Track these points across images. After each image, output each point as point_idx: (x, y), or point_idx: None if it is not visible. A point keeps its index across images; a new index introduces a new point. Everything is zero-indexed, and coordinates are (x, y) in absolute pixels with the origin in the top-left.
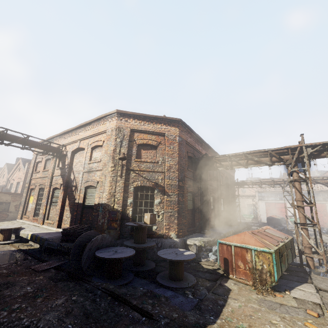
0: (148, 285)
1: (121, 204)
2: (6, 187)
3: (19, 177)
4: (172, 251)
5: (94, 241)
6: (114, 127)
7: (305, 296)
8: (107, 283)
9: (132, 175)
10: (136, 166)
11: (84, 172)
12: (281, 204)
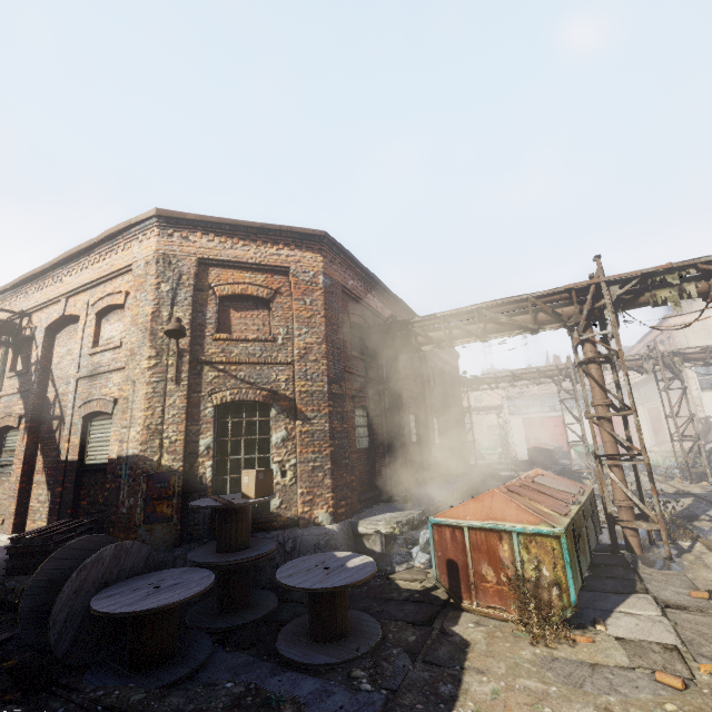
0: (252, 668)
1: (182, 453)
2: None
3: None
4: (316, 563)
5: (91, 565)
6: (152, 254)
7: (640, 630)
8: (128, 687)
9: (208, 375)
10: (217, 352)
11: (79, 380)
12: (554, 420)
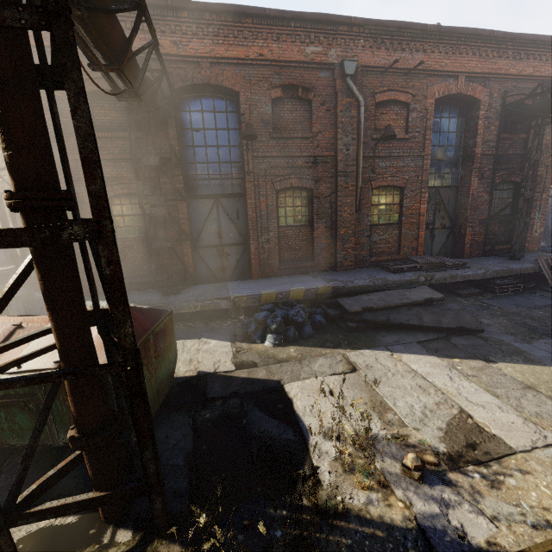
0: None
1: None
2: None
3: None
4: None
5: None
6: None
7: None
8: None
9: None
10: None
11: None
12: None
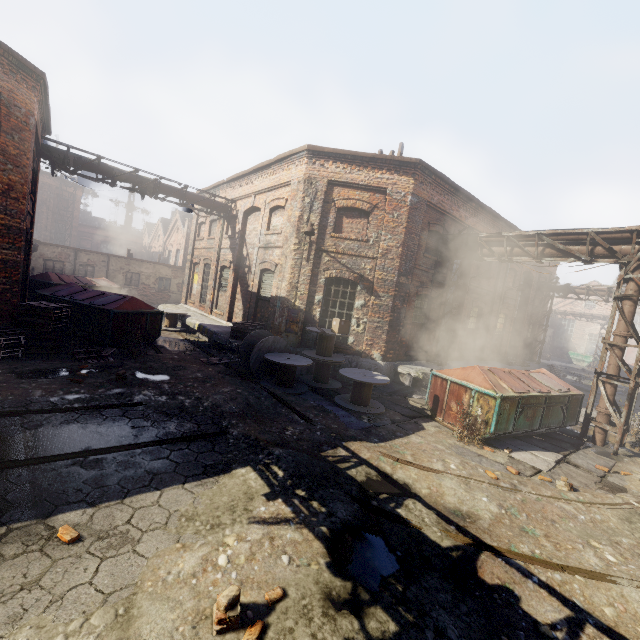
0: (322, 401)
1: (305, 301)
2: (163, 255)
3: (178, 241)
4: (360, 372)
5: (265, 341)
6: (302, 177)
7: (530, 460)
8: (276, 389)
9: (325, 258)
10: (331, 245)
11: (259, 248)
12: None
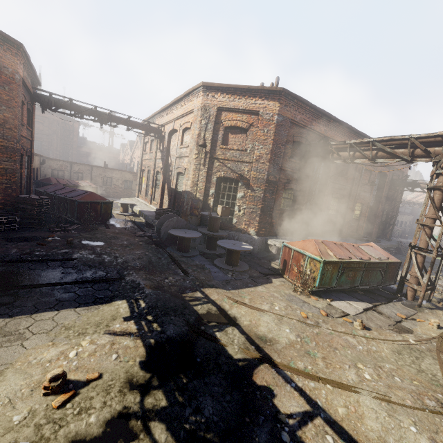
0: (205, 262)
1: (203, 194)
2: (130, 165)
3: (138, 156)
4: (233, 243)
5: (170, 221)
6: (200, 105)
7: (344, 307)
8: (175, 253)
9: (216, 164)
10: (220, 154)
11: (176, 158)
12: None
